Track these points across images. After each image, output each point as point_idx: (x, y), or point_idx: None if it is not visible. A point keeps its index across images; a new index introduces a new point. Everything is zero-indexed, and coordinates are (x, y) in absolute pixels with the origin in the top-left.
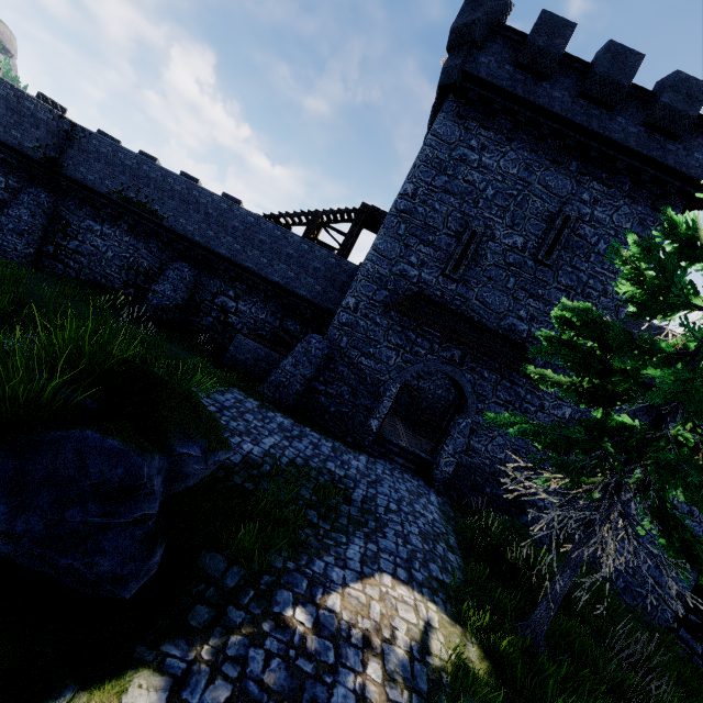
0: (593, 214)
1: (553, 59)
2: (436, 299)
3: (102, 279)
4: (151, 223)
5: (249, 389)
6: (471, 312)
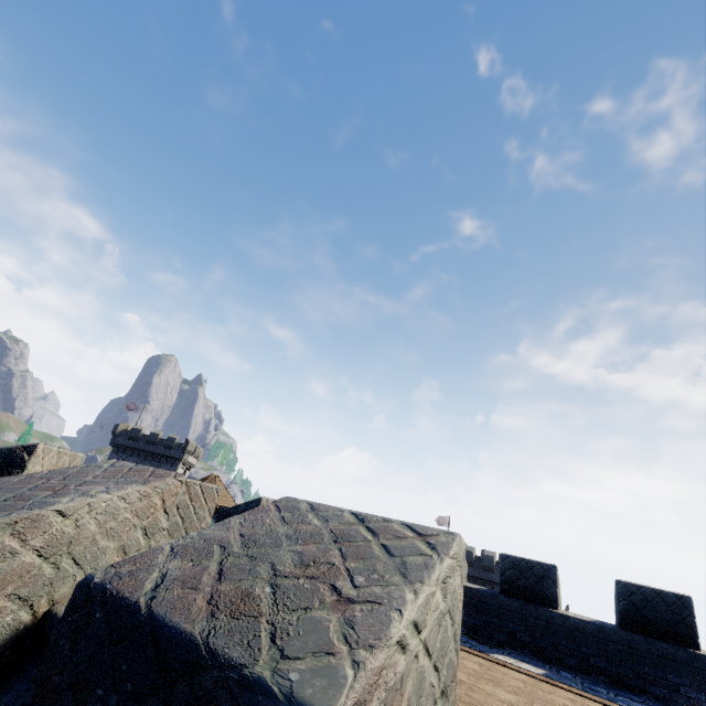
0: None
1: None
2: None
3: None
4: None
5: None
6: None
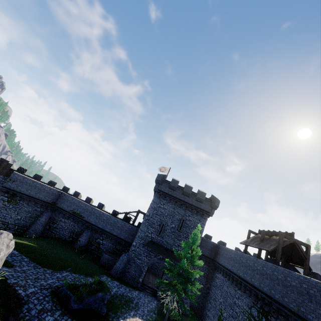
0: (189, 218)
1: (175, 188)
2: (155, 242)
3: (62, 236)
4: (80, 218)
5: (108, 273)
6: (164, 245)
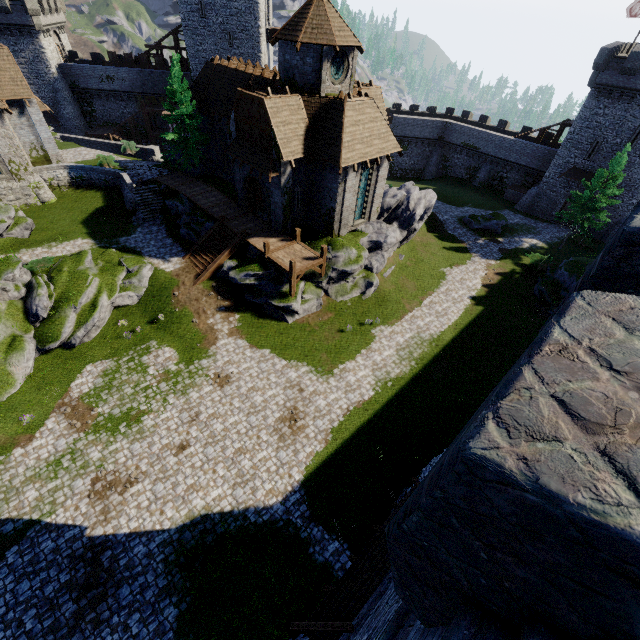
0: None
1: (634, 71)
2: (580, 169)
3: (458, 174)
4: (474, 151)
5: (511, 208)
6: (595, 171)
